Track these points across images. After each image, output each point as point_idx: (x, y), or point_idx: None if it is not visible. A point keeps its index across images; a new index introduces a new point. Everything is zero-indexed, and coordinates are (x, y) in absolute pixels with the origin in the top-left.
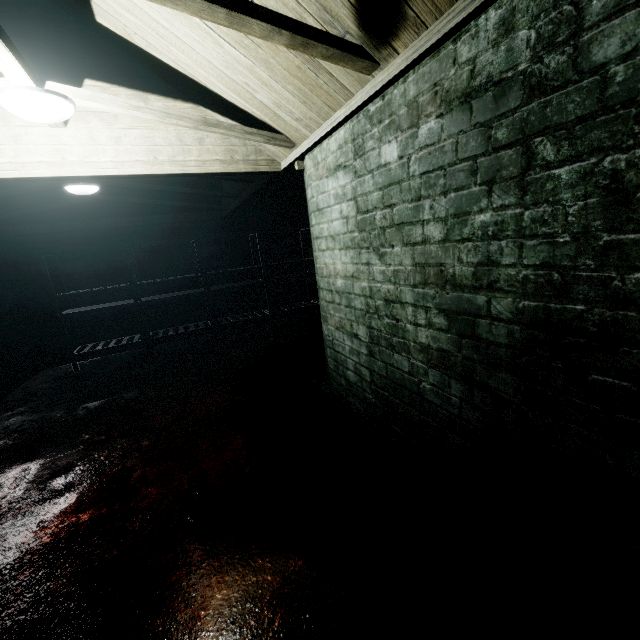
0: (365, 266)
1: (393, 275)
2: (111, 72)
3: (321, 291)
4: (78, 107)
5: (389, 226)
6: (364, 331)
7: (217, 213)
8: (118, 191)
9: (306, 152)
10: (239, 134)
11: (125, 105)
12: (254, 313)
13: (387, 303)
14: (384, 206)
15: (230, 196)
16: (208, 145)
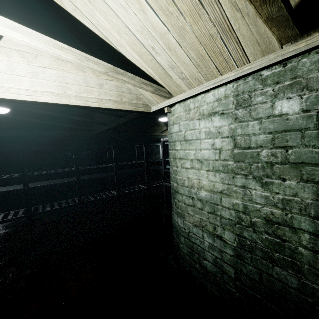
0: (240, 188)
1: (281, 202)
2: (37, 25)
3: (180, 195)
4: (2, 43)
5: (280, 162)
6: (231, 236)
7: (88, 132)
8: (23, 114)
9: (179, 101)
10: (137, 83)
11: (50, 43)
12: (106, 193)
13: (269, 222)
14: (274, 146)
15: (102, 124)
16: (106, 89)
